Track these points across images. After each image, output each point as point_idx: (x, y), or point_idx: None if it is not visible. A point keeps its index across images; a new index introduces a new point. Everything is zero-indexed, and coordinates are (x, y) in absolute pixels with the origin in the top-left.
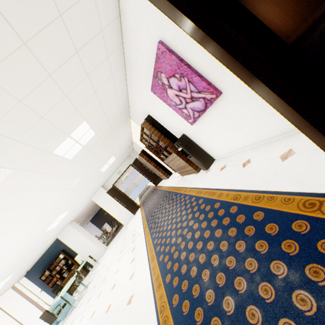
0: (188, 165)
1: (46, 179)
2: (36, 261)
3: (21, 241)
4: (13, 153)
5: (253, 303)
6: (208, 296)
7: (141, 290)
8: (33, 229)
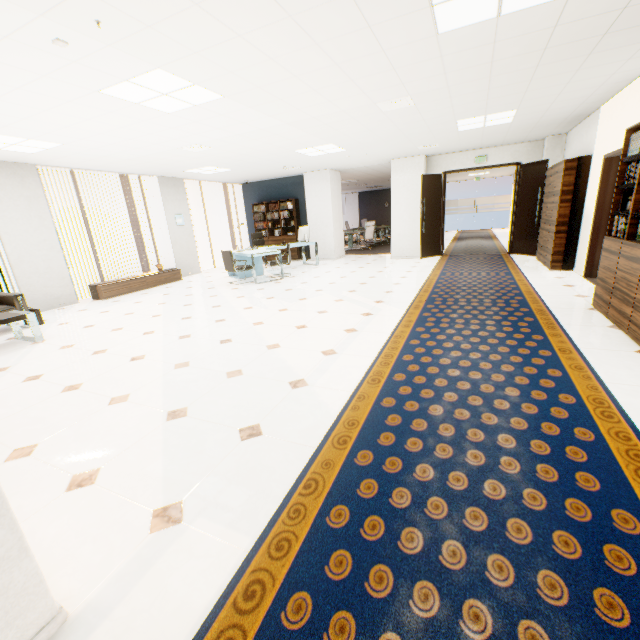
0: None
1: (360, 43)
2: (263, 180)
3: (257, 135)
4: None
5: None
6: None
7: (319, 399)
8: (282, 132)
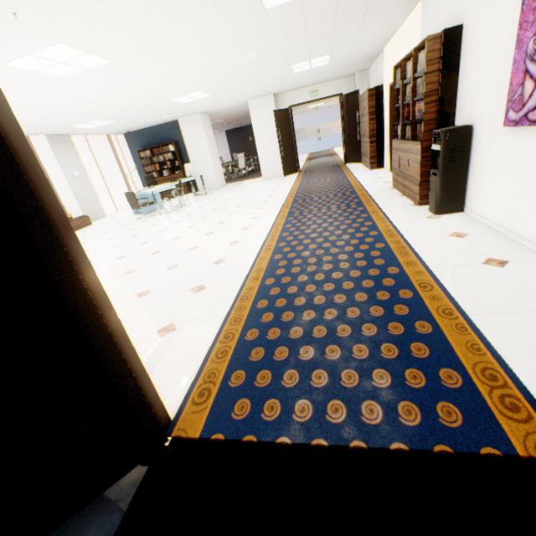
0: (418, 182)
1: (214, 18)
2: (142, 128)
3: (138, 90)
4: None
5: (327, 372)
6: (295, 331)
7: (235, 265)
8: (158, 85)
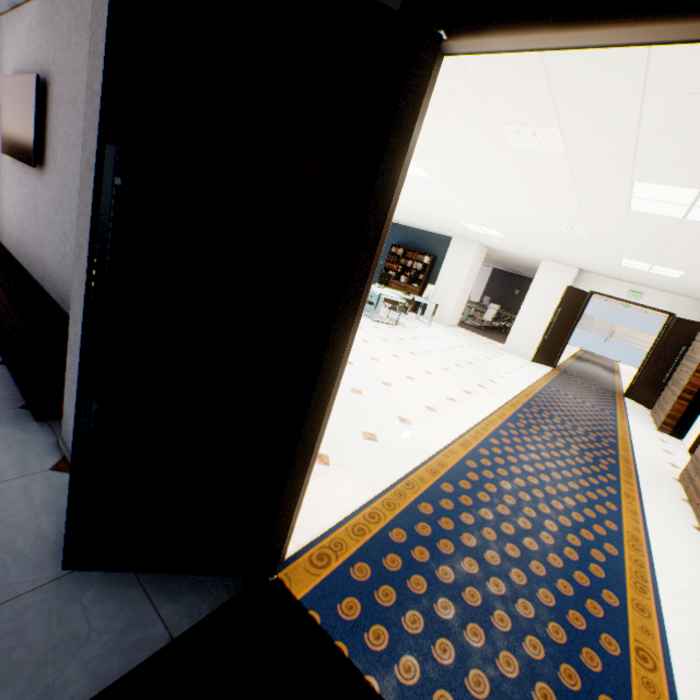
0: None
1: (563, 193)
2: (412, 226)
3: (437, 203)
4: (603, 139)
5: (456, 653)
6: (445, 571)
7: (419, 438)
8: (459, 209)
